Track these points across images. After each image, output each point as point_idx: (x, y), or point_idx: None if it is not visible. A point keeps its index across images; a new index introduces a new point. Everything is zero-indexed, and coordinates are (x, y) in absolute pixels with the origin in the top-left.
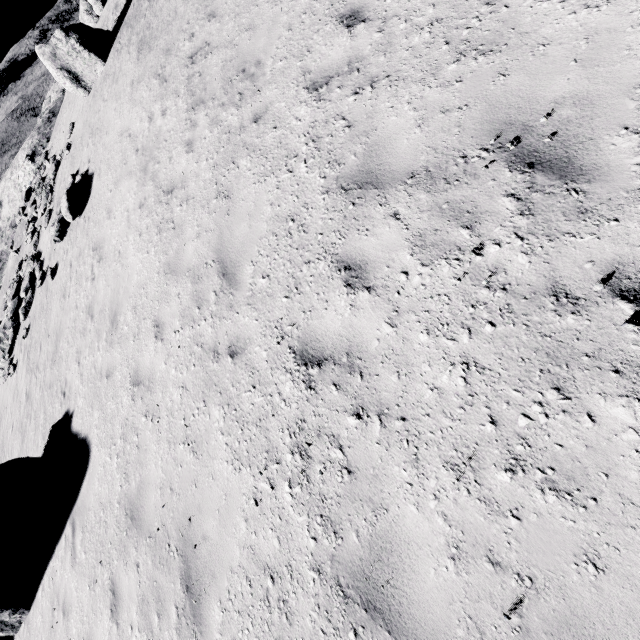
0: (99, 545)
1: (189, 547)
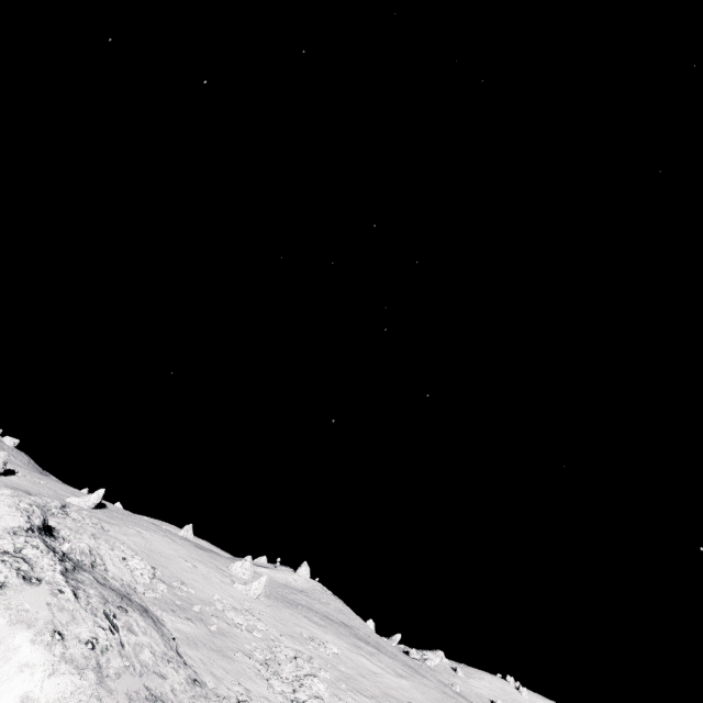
0: None
1: None
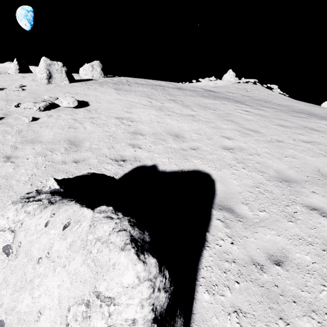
0: (274, 200)
1: None
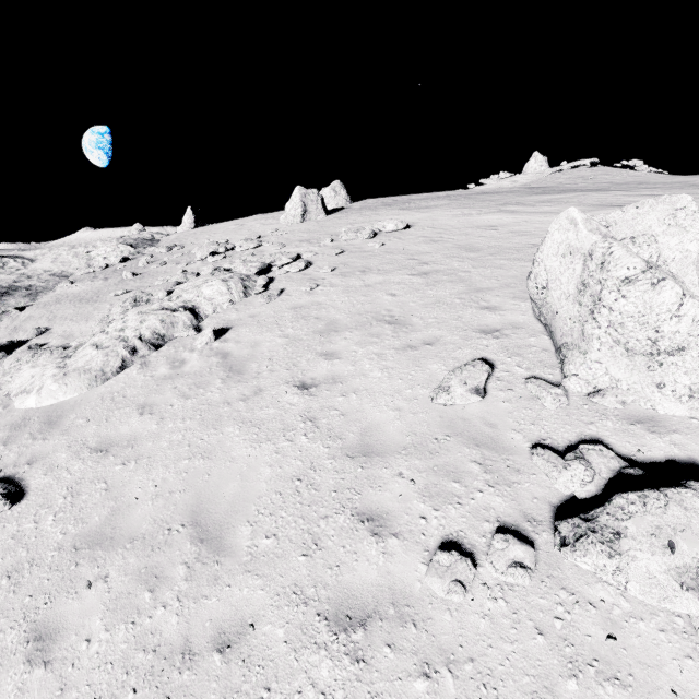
0: None
1: None
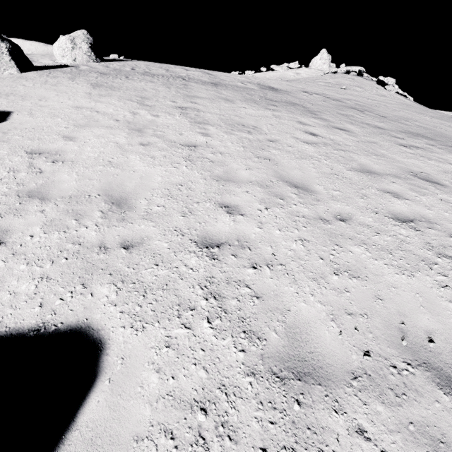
0: None
1: (421, 350)
